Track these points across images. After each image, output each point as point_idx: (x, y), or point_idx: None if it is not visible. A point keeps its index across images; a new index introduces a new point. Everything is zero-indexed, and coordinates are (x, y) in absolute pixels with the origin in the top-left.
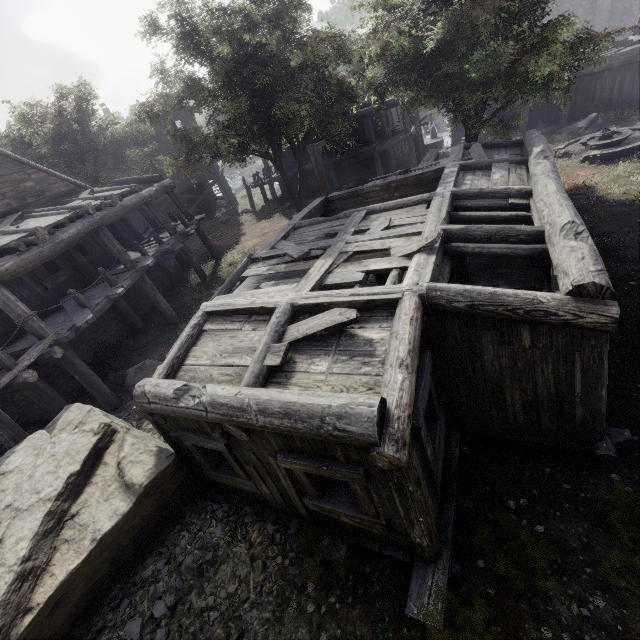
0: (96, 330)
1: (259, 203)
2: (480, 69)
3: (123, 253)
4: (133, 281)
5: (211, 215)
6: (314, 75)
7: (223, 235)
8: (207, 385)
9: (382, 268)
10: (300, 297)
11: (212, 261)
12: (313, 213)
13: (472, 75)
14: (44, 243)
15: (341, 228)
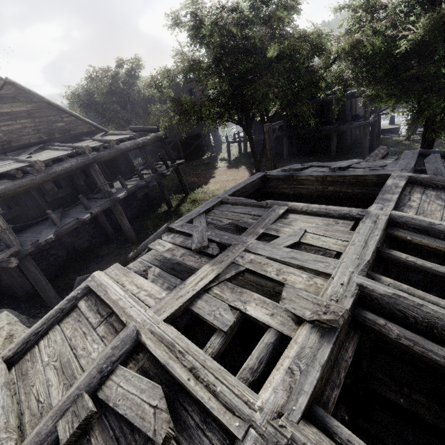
0: (76, 235)
1: (235, 154)
2: None
3: (104, 185)
4: (105, 207)
5: (201, 156)
6: (288, 65)
7: (200, 174)
8: None
9: (259, 319)
10: (149, 327)
11: (183, 194)
12: (247, 188)
13: None
14: (39, 173)
15: (253, 223)
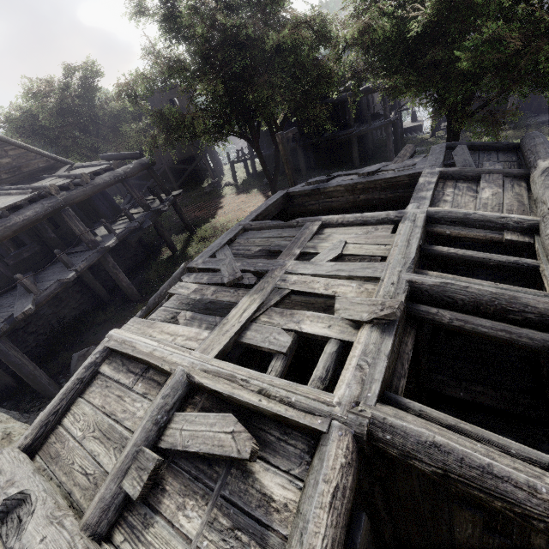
0: (58, 304)
1: (242, 176)
2: (476, 57)
3: (85, 233)
4: (92, 262)
5: (199, 184)
6: (292, 59)
7: (204, 206)
8: (35, 513)
9: (317, 334)
10: (200, 367)
11: (187, 233)
12: (270, 210)
13: (465, 64)
14: None
15: (287, 244)
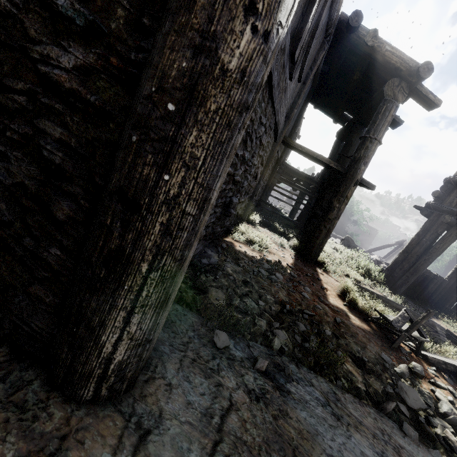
0: None
1: None
2: None
3: None
4: None
5: None
6: None
7: None
8: None
9: None
10: None
11: None
12: None
13: None
14: None
15: None
